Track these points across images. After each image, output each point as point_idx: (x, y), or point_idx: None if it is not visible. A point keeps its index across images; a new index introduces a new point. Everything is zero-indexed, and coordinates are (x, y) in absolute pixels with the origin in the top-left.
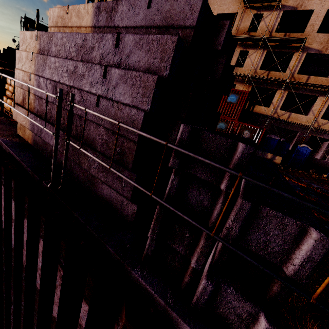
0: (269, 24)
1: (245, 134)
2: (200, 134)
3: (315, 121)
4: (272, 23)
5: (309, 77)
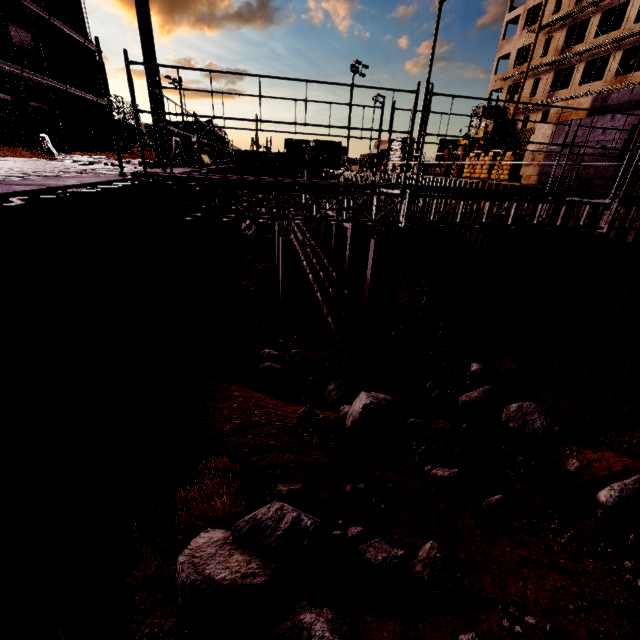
0: None
1: None
2: None
3: None
4: None
5: None
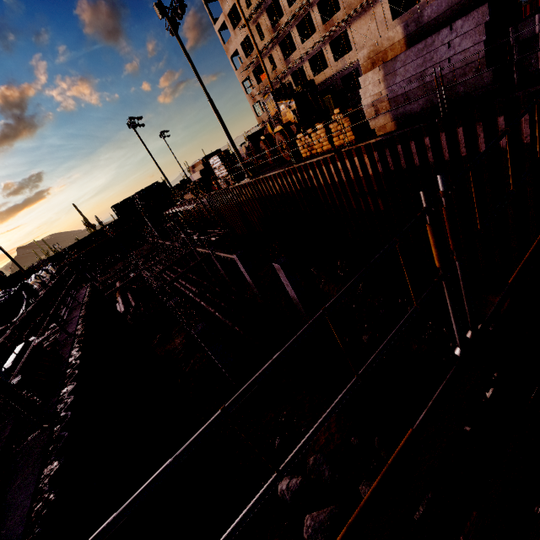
0: None
1: None
2: (519, 26)
3: None
4: None
5: None
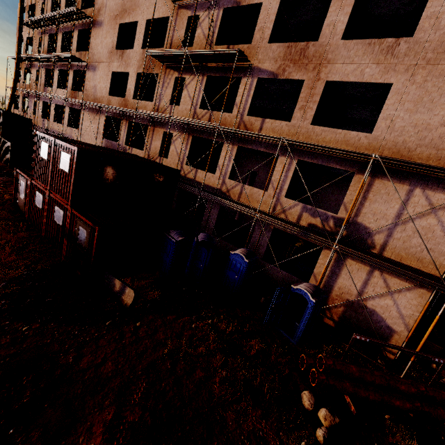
0: (207, 32)
1: (81, 236)
2: None
3: (278, 201)
4: (209, 29)
5: (264, 121)
